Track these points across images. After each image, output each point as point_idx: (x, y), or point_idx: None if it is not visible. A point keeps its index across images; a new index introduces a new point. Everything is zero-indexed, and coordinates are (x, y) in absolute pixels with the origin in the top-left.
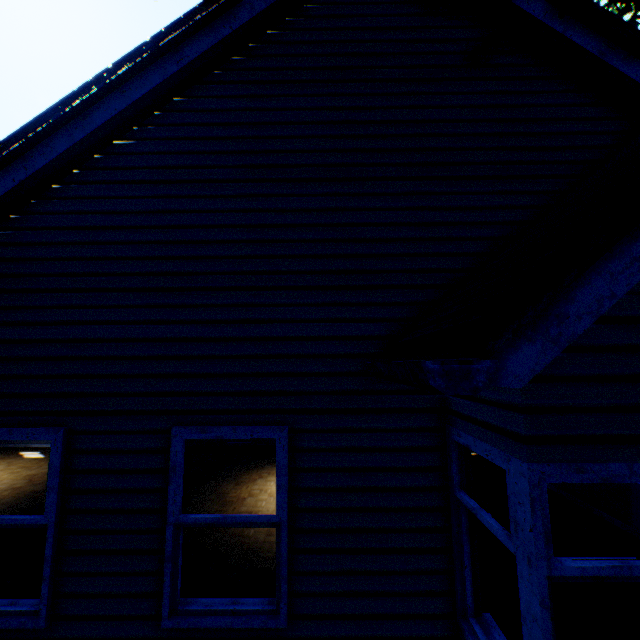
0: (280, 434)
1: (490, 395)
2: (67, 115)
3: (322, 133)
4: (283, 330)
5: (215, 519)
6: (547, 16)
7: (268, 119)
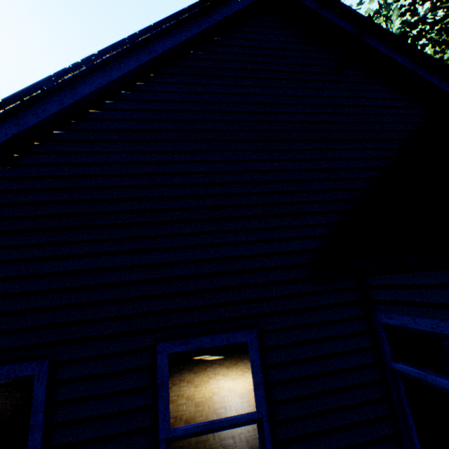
0: (251, 337)
1: (429, 280)
2: (59, 85)
3: (249, 110)
4: (240, 250)
5: (204, 426)
6: (380, 47)
7: (209, 99)
